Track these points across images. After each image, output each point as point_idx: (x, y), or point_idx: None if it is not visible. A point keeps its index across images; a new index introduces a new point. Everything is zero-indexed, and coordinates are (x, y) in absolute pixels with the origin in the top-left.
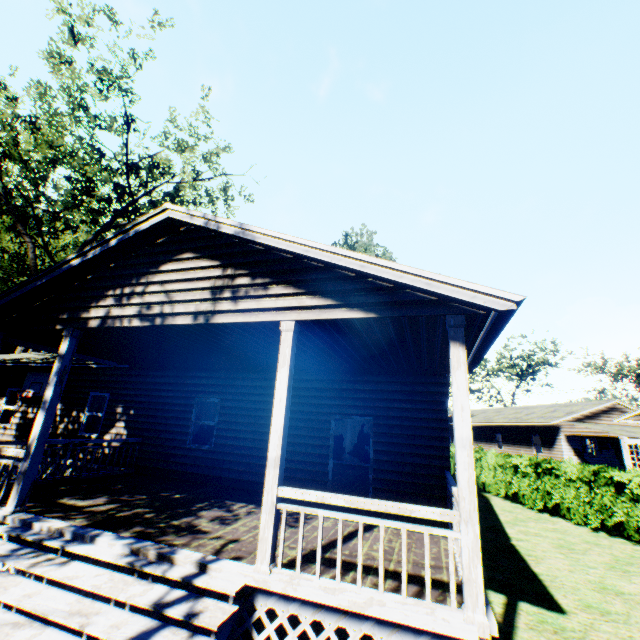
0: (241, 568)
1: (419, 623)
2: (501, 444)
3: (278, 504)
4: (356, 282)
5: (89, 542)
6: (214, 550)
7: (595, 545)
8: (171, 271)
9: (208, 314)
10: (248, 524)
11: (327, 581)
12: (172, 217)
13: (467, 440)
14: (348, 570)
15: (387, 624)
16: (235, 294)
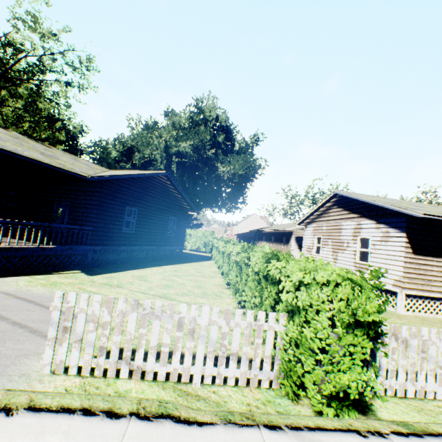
0: None
1: None
2: None
3: None
4: None
5: None
6: None
7: (197, 272)
8: None
9: None
10: None
11: None
12: None
13: None
14: None
15: None
16: None
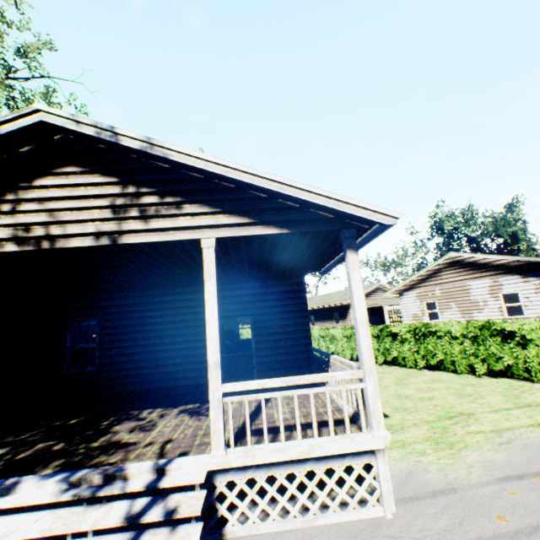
0: (198, 460)
1: (348, 449)
2: (313, 322)
3: (223, 399)
4: (268, 202)
5: (7, 494)
6: (157, 455)
7: (384, 373)
8: (51, 187)
9: (114, 235)
10: (169, 425)
11: (275, 445)
12: (48, 121)
13: (365, 320)
14: (277, 433)
15: (323, 458)
16: (144, 213)
